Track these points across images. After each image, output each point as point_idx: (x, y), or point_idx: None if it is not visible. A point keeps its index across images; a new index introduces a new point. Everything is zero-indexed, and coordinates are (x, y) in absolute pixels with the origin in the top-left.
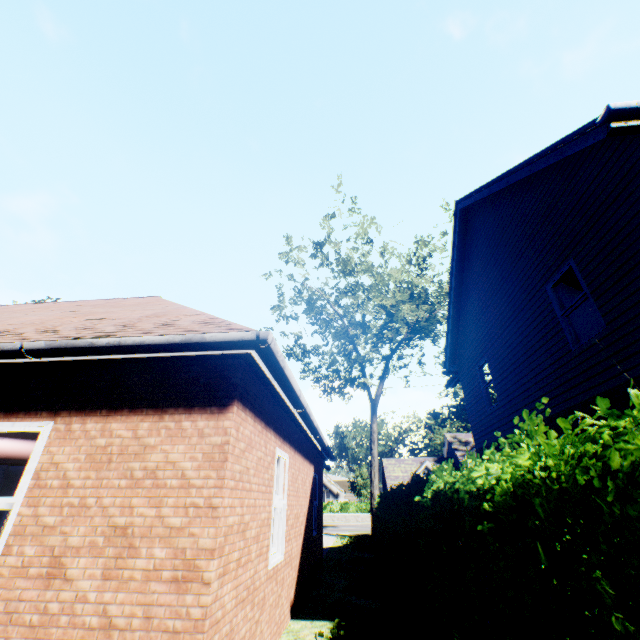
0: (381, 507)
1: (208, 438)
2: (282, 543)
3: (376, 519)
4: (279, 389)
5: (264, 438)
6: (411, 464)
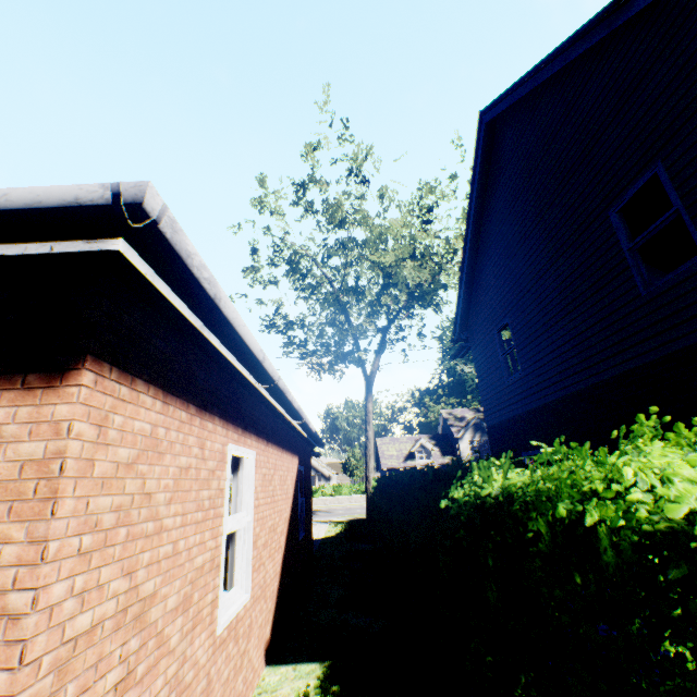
0: (378, 493)
1: (13, 447)
2: (247, 577)
3: (372, 504)
4: (224, 349)
5: (197, 432)
6: (406, 442)
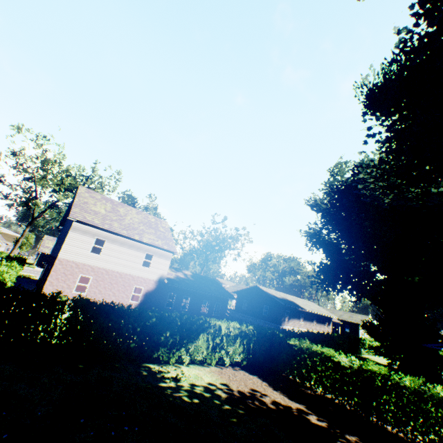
0: None
1: None
2: None
3: None
4: None
5: None
6: None
